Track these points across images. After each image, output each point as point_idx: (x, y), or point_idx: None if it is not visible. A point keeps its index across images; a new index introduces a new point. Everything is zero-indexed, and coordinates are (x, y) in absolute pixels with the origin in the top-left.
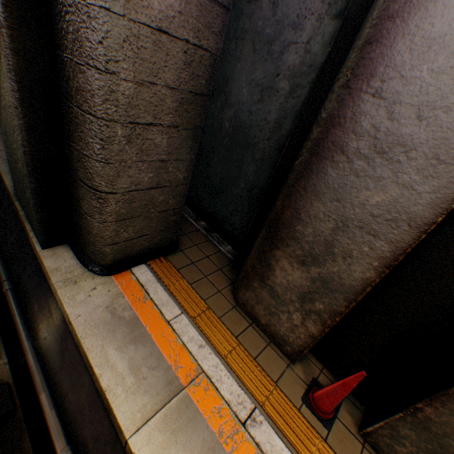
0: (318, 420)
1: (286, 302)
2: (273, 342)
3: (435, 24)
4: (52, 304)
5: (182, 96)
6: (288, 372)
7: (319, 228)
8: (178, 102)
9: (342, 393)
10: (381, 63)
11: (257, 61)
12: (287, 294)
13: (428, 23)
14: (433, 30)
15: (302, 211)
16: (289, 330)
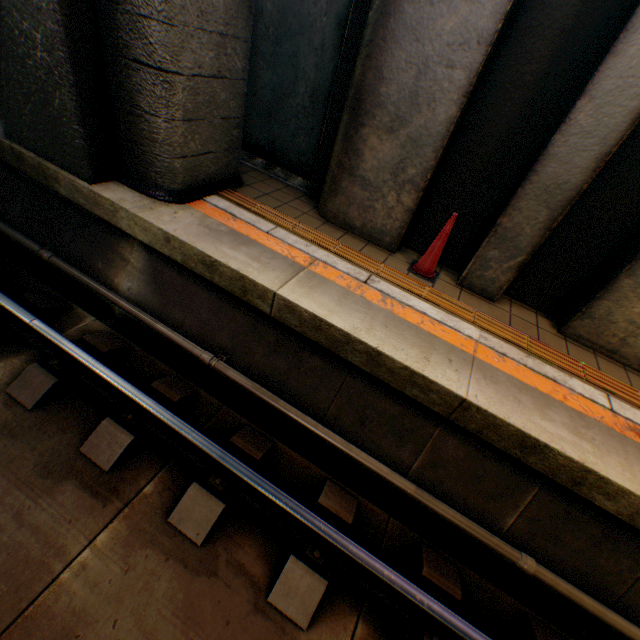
0: (423, 280)
1: (380, 187)
2: (371, 243)
3: None
4: (125, 252)
5: None
6: (391, 258)
7: (403, 82)
8: None
9: (440, 245)
10: None
11: None
12: (380, 177)
13: None
14: None
15: (384, 69)
16: (386, 218)
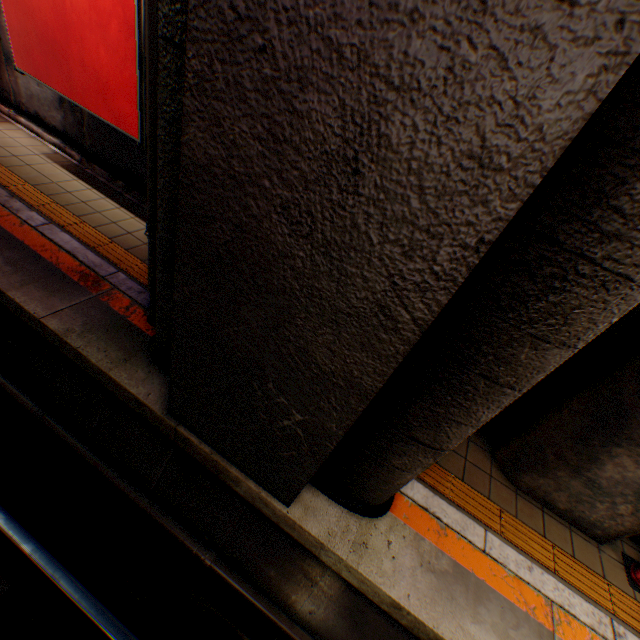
0: None
1: (612, 494)
2: (571, 525)
3: None
4: (310, 569)
5: None
6: (602, 556)
7: None
8: None
9: None
10: None
11: None
12: (616, 487)
13: None
14: None
15: None
16: (606, 517)
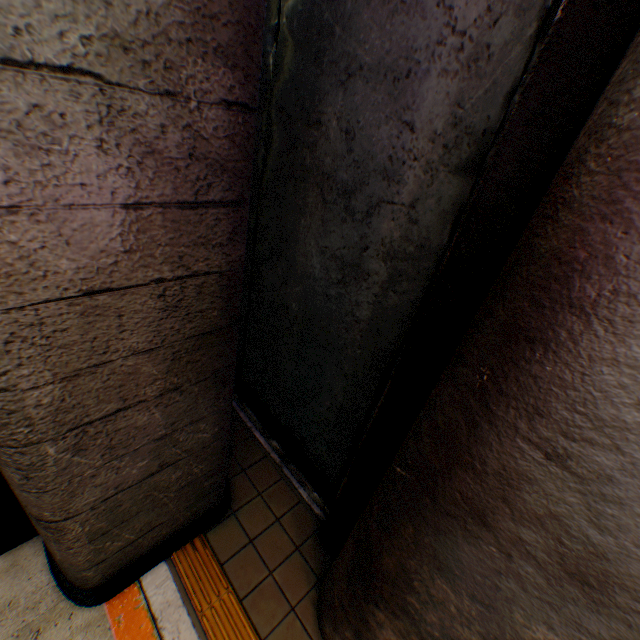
0: None
1: None
2: None
3: None
4: None
5: (175, 348)
6: None
7: (452, 627)
8: (169, 359)
9: None
10: (563, 397)
11: (330, 218)
12: None
13: None
14: None
15: (415, 576)
16: None
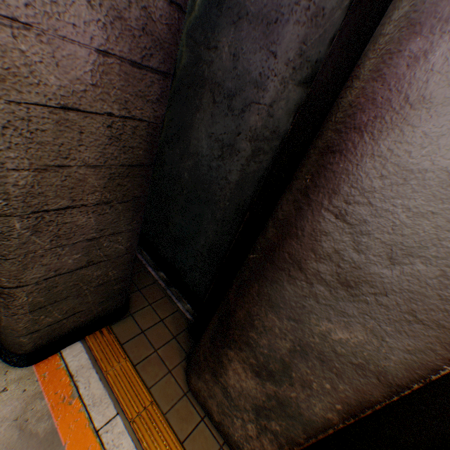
0: None
1: (241, 408)
2: (227, 444)
3: (413, 153)
4: None
5: (112, 170)
6: None
7: (275, 343)
8: (106, 178)
9: None
10: (346, 180)
11: (217, 113)
12: (241, 400)
13: (404, 149)
14: (411, 159)
15: (256, 318)
16: (244, 438)
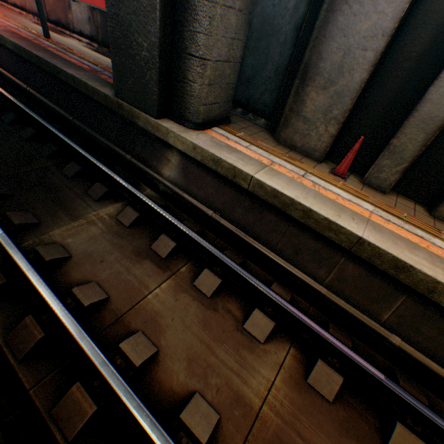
0: (338, 178)
1: (315, 122)
2: (306, 157)
3: None
4: (168, 156)
5: None
6: (318, 166)
7: (334, 60)
8: None
9: (351, 157)
10: None
11: None
12: (315, 116)
13: None
14: None
15: (323, 53)
16: (317, 141)
